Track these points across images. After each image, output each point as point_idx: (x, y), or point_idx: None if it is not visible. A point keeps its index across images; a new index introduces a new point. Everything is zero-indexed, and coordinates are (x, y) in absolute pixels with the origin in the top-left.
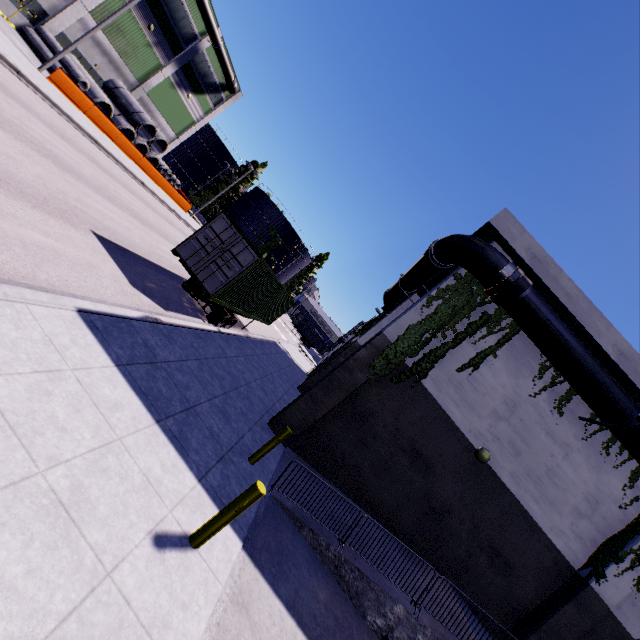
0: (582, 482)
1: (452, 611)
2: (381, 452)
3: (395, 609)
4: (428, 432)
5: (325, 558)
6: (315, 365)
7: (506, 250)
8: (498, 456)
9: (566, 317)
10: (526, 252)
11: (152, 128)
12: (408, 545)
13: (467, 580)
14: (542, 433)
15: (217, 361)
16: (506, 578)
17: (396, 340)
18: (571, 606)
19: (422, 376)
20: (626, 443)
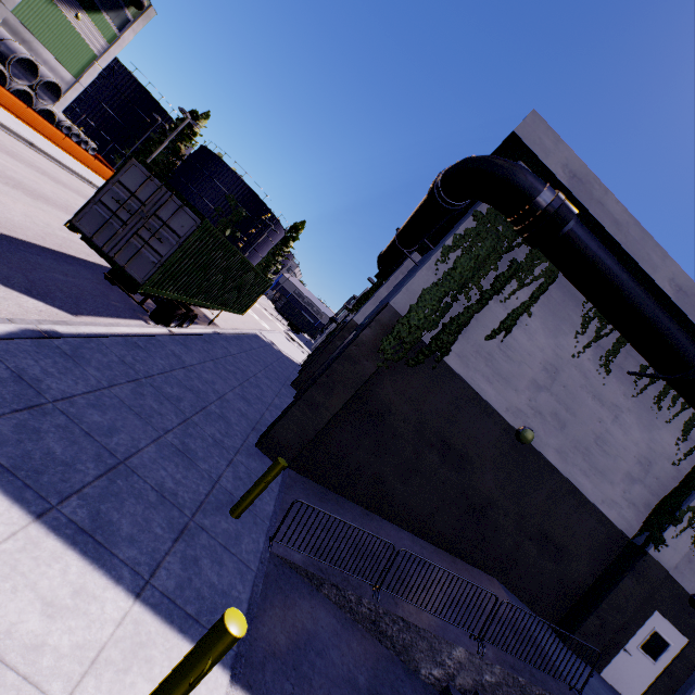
0: (633, 445)
1: (511, 621)
2: (405, 453)
3: (454, 654)
4: (458, 419)
5: (358, 615)
6: (308, 352)
7: (536, 172)
8: (541, 433)
9: (613, 252)
10: (563, 170)
11: (31, 64)
12: (448, 551)
13: (517, 574)
14: (588, 398)
15: (169, 376)
16: (558, 562)
17: (408, 312)
18: (629, 578)
19: (444, 353)
20: (688, 395)
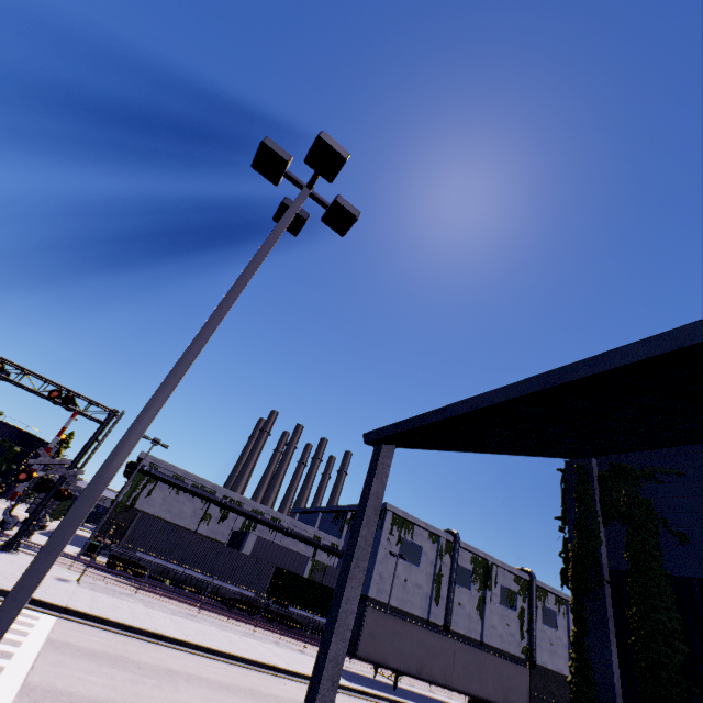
0: (190, 508)
1: None
2: None
3: None
4: None
5: None
6: None
7: (147, 460)
8: (165, 515)
9: (170, 470)
10: (152, 460)
11: None
12: None
13: None
14: (176, 502)
15: None
16: None
17: (121, 500)
18: None
19: (135, 505)
20: (191, 494)
